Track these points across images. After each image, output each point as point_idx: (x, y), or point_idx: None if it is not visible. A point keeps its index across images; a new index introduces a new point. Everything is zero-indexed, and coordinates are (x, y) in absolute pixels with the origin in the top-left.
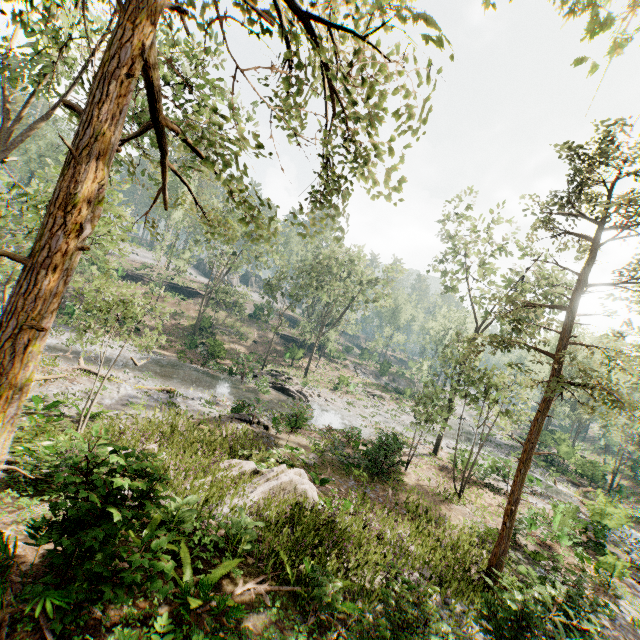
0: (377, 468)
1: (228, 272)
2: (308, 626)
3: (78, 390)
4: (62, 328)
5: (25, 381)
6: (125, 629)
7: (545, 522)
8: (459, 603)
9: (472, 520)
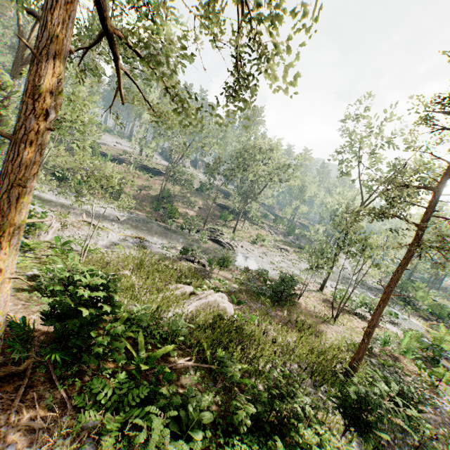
0: (278, 297)
1: (181, 157)
2: (216, 389)
3: (82, 234)
4: (72, 194)
5: (21, 222)
6: (100, 378)
7: (396, 342)
8: (324, 386)
9: (342, 336)
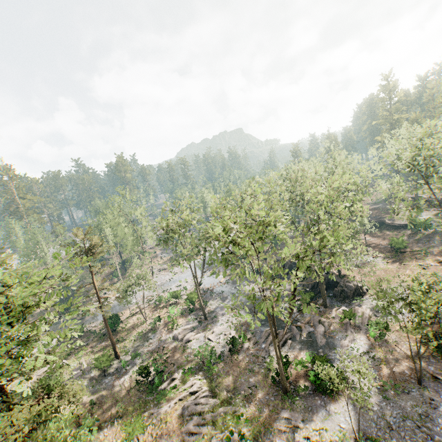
0: (118, 327)
1: None
2: None
3: None
4: None
5: None
6: None
7: (181, 309)
8: (93, 370)
9: (142, 329)
